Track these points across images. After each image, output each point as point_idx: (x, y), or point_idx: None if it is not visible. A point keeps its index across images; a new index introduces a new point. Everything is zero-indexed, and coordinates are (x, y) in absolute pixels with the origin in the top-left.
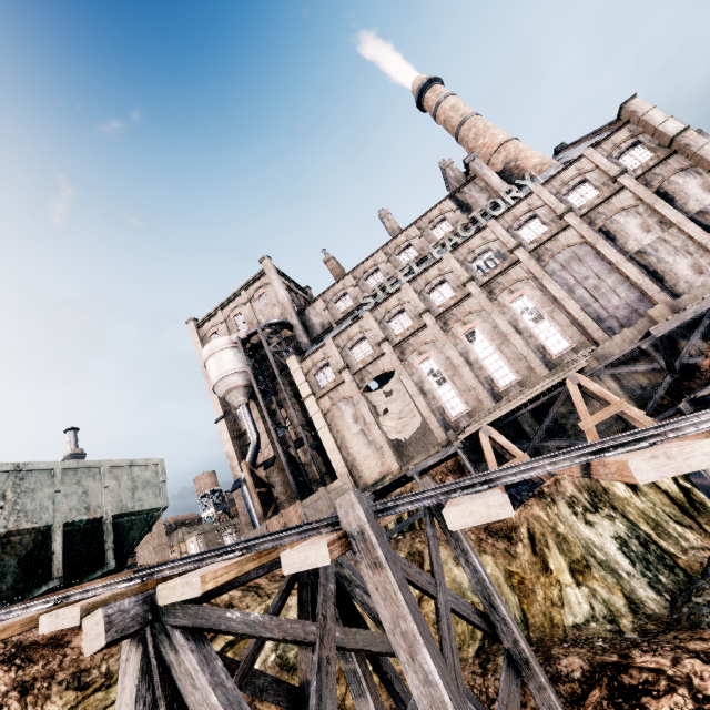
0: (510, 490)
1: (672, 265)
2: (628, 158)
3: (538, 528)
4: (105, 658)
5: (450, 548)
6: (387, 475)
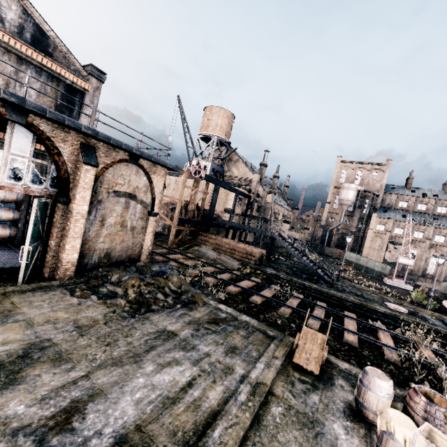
0: None
1: None
2: None
3: None
4: None
5: None
6: None
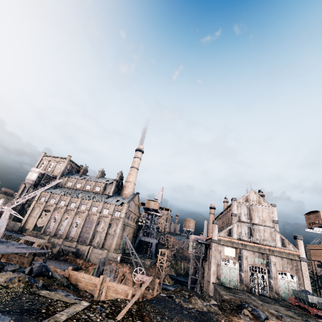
0: None
1: (97, 238)
2: (117, 212)
3: None
4: None
5: None
6: (29, 230)
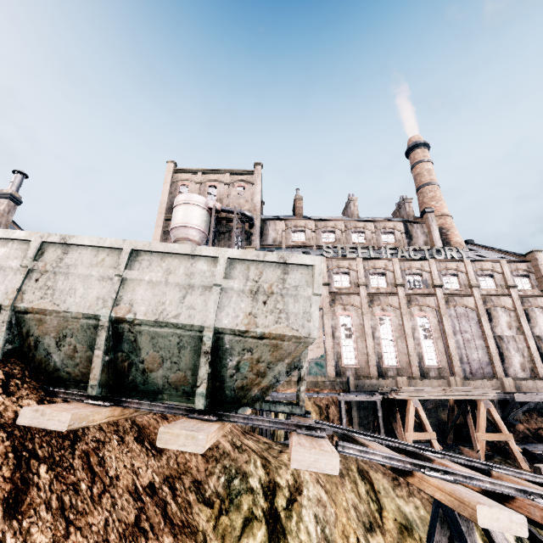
0: None
1: (512, 356)
2: (519, 280)
3: None
4: (207, 474)
5: (387, 479)
6: None
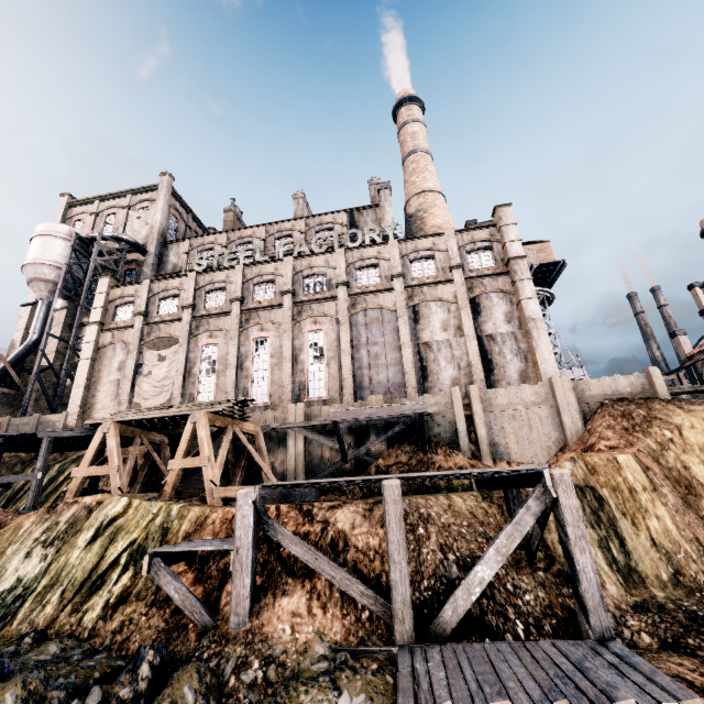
0: (87, 494)
1: (441, 370)
2: (476, 257)
3: (3, 538)
4: None
5: None
6: None
